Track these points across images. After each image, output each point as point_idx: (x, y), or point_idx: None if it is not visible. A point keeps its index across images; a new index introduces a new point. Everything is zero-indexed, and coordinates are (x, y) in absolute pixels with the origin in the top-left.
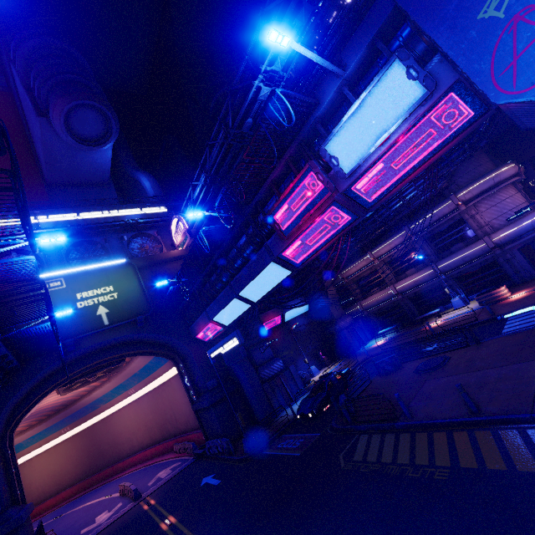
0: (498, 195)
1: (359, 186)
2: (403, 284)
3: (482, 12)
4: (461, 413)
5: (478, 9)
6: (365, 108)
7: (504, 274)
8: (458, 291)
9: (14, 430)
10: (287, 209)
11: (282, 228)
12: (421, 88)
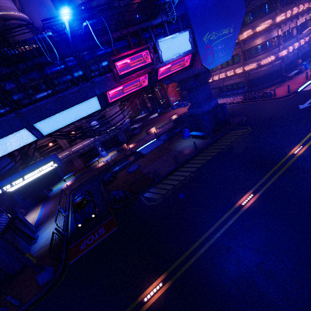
0: (116, 108)
1: (160, 70)
2: (76, 147)
3: (203, 38)
4: (174, 165)
5: (203, 36)
6: (176, 39)
7: (118, 141)
8: (103, 149)
9: None
10: (127, 63)
11: (119, 73)
12: (190, 46)
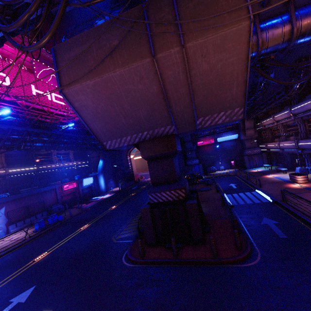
0: None
1: None
2: (283, 144)
3: None
4: None
5: None
6: None
7: None
8: (309, 164)
9: (130, 153)
10: None
11: None
12: None
